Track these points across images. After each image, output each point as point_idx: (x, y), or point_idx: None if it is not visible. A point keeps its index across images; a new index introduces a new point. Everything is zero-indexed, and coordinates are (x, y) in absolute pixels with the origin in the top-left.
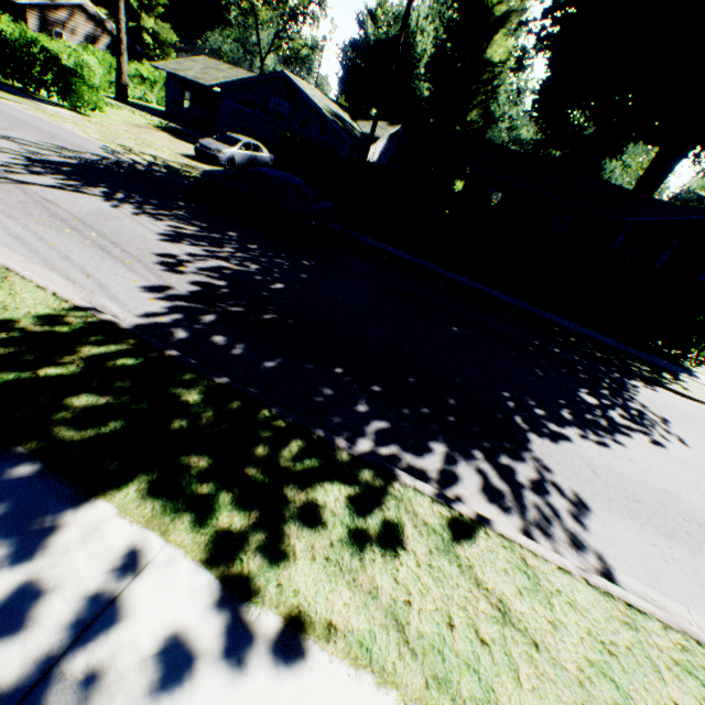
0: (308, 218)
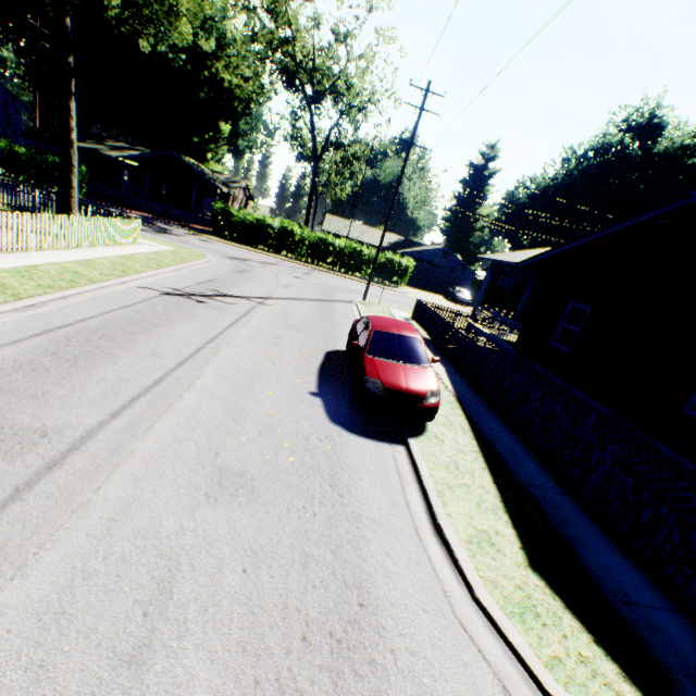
0: None
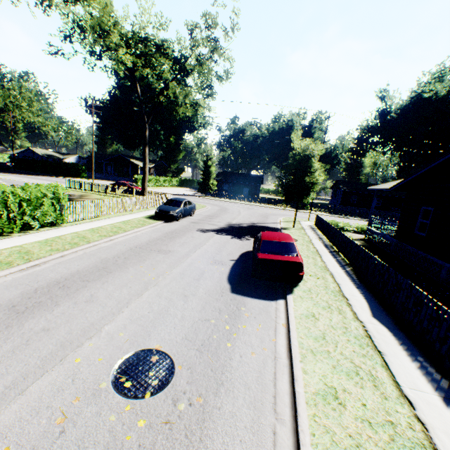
0: (1, 166)
